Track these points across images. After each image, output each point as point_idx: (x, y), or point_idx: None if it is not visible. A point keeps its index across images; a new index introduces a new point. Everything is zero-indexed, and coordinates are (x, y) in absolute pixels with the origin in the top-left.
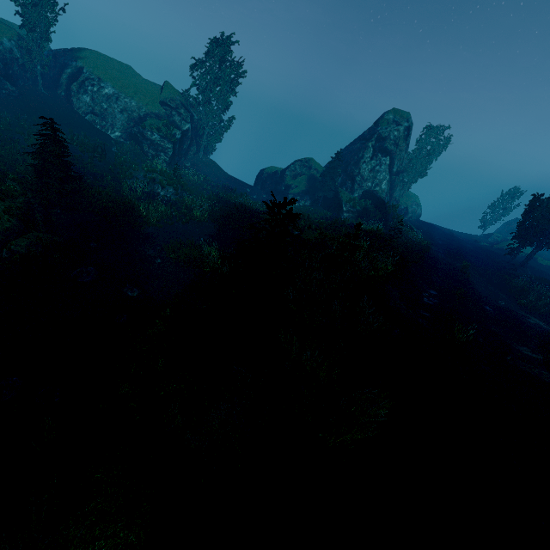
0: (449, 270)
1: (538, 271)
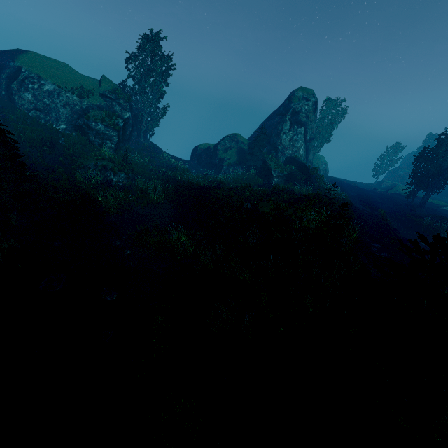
0: (374, 219)
1: (429, 209)
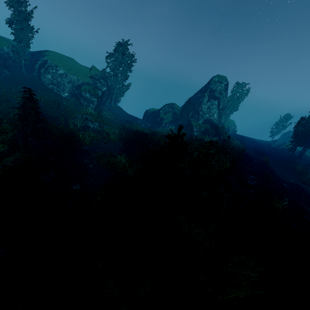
0: (258, 162)
1: (307, 160)
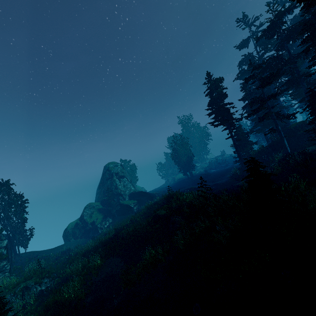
0: (189, 190)
1: (194, 176)
